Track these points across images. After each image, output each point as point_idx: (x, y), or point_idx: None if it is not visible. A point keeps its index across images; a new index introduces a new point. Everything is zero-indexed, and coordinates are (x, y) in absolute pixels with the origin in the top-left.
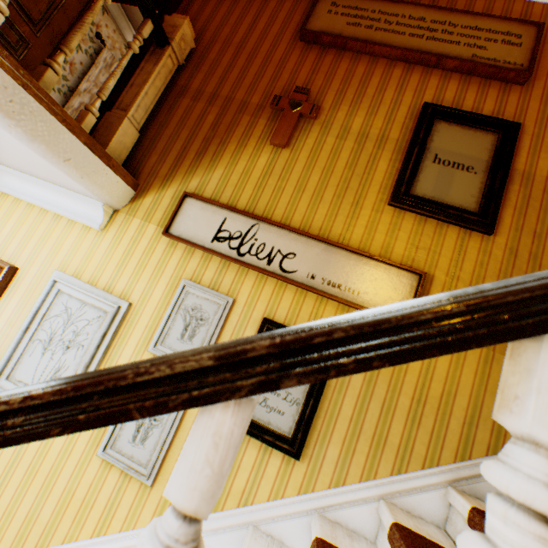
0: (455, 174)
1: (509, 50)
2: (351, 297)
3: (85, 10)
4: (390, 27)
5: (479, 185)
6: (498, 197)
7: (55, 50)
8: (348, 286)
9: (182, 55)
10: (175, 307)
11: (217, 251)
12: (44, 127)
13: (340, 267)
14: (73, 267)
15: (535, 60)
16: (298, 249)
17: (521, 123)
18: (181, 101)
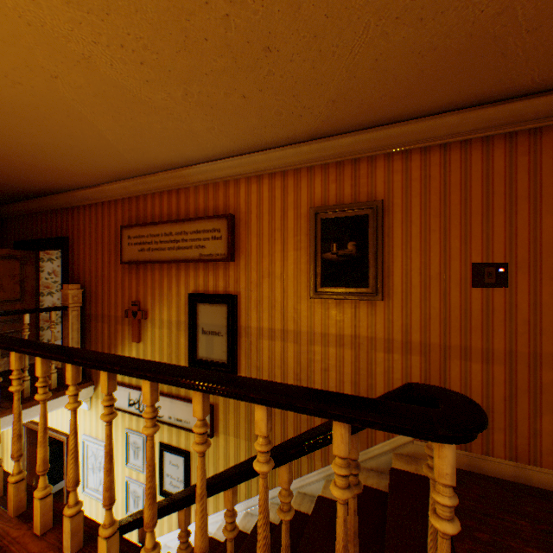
0: (214, 338)
1: (217, 243)
2: (188, 425)
3: (38, 263)
4: (158, 246)
5: (226, 343)
6: (234, 350)
7: (37, 296)
8: (185, 419)
9: (79, 301)
10: (128, 443)
11: (132, 411)
12: (34, 411)
13: (179, 409)
14: (88, 430)
15: (238, 237)
16: (161, 403)
17: (239, 291)
18: (92, 324)
